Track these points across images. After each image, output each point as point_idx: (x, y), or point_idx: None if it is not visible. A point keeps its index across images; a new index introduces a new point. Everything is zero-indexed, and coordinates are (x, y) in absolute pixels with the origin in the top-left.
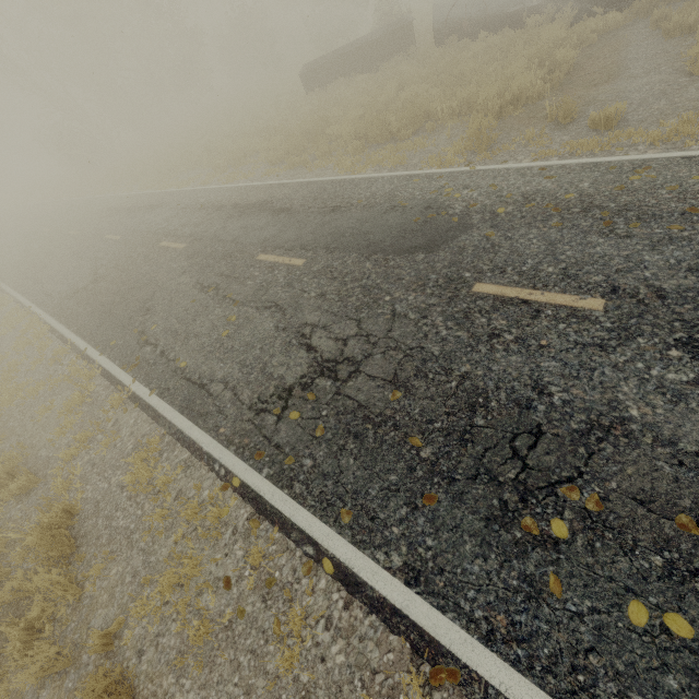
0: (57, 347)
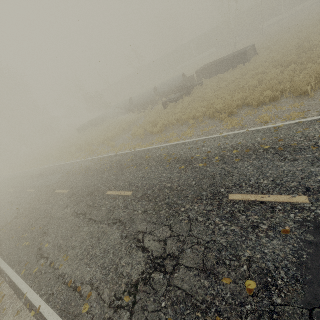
0: None
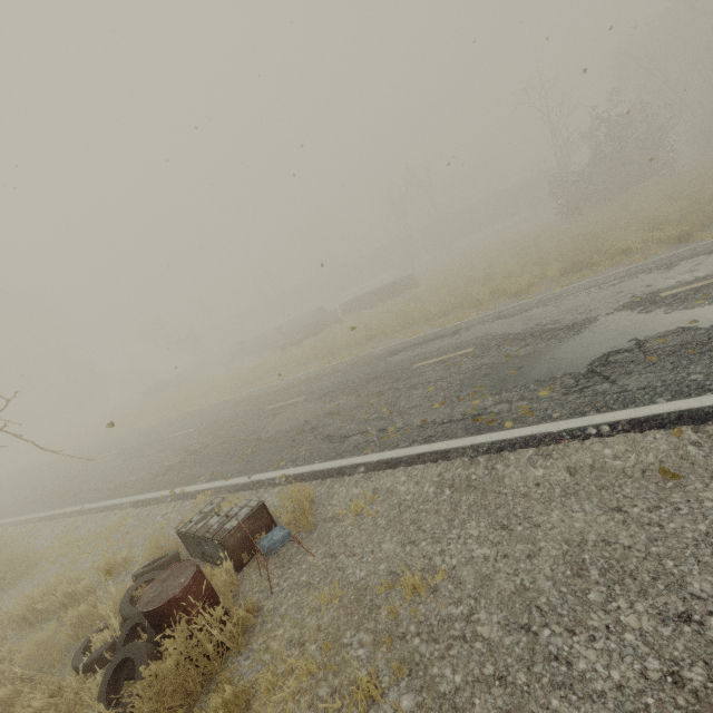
0: None
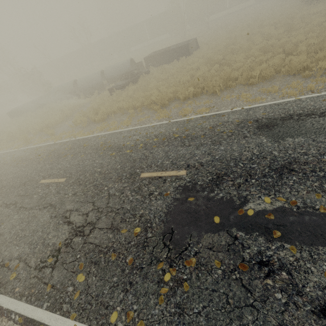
0: None
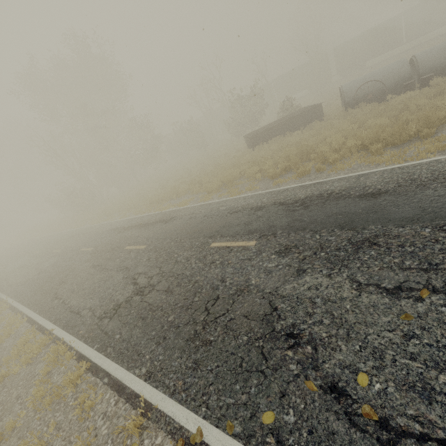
0: (113, 409)
